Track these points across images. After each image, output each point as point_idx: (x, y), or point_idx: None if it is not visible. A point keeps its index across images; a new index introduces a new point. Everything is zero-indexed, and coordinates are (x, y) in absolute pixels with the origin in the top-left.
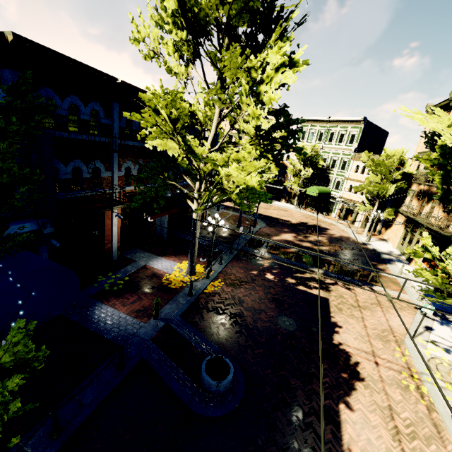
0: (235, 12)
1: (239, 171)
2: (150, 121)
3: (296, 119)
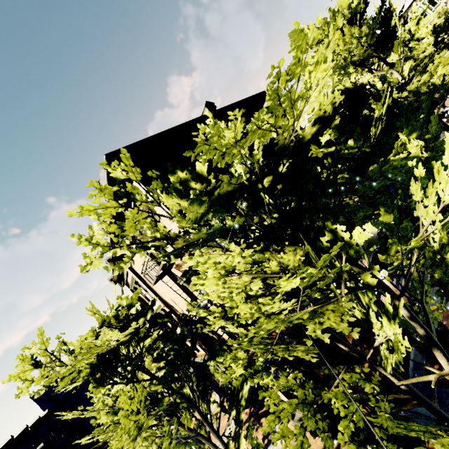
0: (369, 40)
1: (445, 67)
2: None
3: (445, 20)
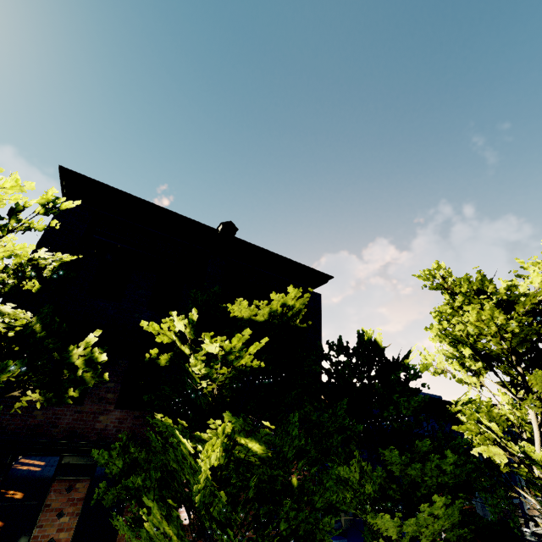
0: (516, 343)
1: None
2: (473, 430)
3: None
